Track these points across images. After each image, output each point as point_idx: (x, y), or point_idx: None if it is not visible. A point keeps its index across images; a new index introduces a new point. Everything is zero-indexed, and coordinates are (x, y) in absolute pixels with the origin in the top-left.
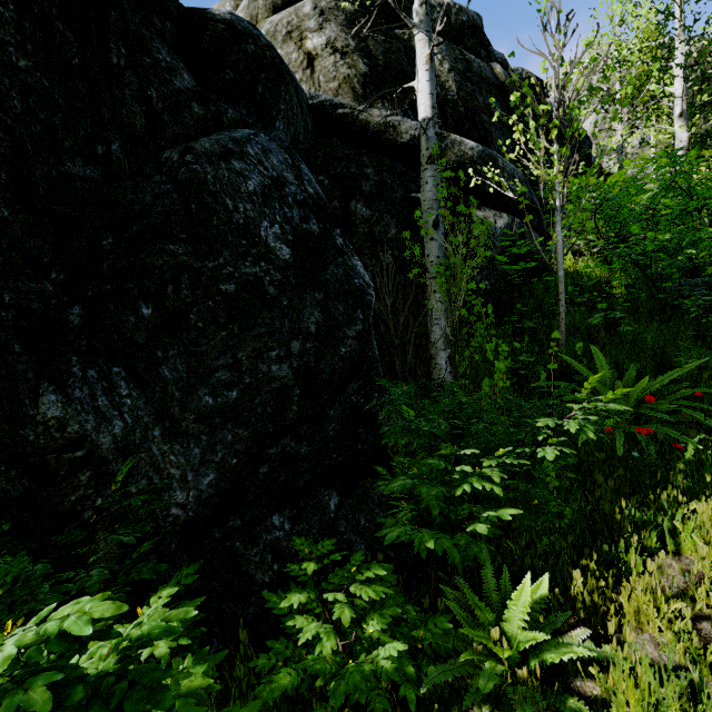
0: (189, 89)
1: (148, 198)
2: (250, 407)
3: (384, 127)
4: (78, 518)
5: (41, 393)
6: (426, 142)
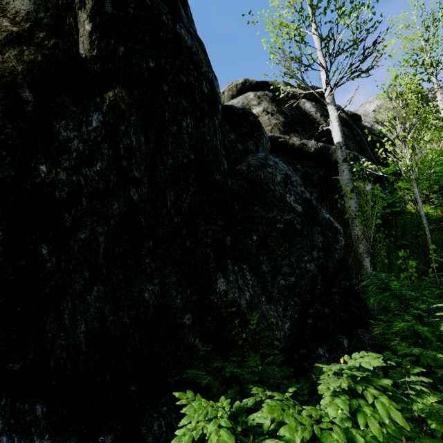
0: (234, 138)
1: (236, 187)
2: (300, 286)
3: (301, 145)
4: (236, 344)
5: (218, 278)
6: (341, 153)
